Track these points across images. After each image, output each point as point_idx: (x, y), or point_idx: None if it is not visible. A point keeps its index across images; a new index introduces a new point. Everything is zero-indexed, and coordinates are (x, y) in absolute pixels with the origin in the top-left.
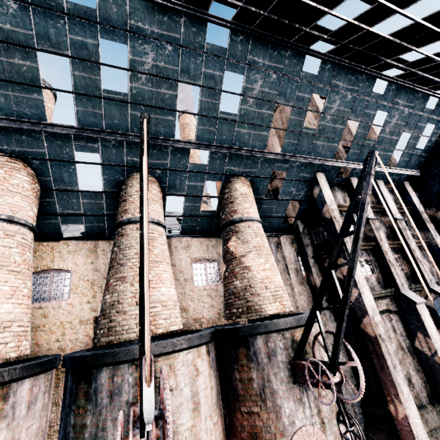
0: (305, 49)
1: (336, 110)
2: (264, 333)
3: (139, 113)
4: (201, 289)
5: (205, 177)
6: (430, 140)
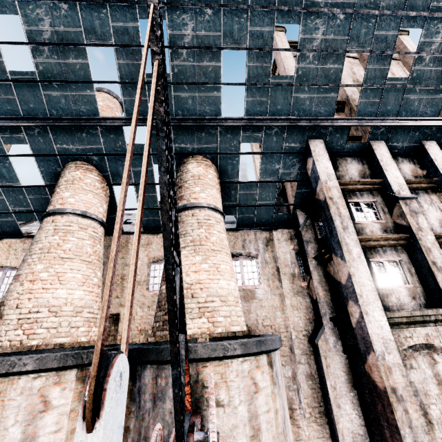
0: None
1: (322, 41)
2: (156, 363)
3: (53, 92)
4: (154, 294)
5: (151, 160)
6: None
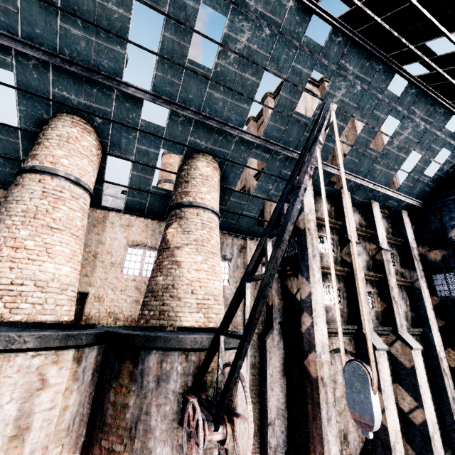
0: (313, 5)
1: (339, 100)
2: (162, 349)
3: (74, 28)
4: (129, 278)
5: (161, 144)
6: (442, 169)
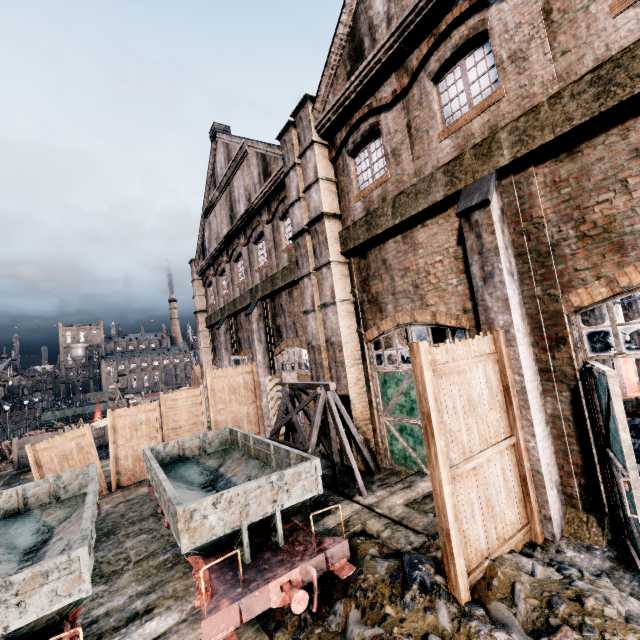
0: None
1: None
2: None
3: None
4: None
5: None
6: None
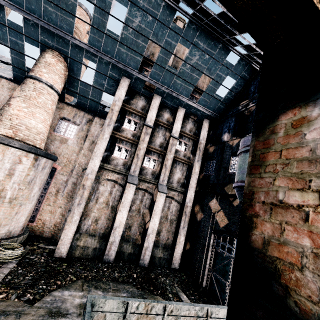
0: None
1: (138, 26)
2: None
3: None
4: None
5: (23, 38)
6: (230, 93)
